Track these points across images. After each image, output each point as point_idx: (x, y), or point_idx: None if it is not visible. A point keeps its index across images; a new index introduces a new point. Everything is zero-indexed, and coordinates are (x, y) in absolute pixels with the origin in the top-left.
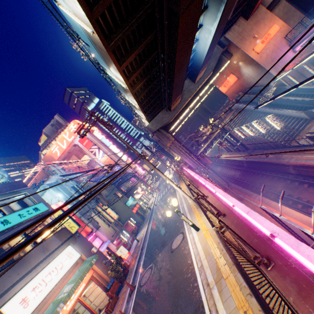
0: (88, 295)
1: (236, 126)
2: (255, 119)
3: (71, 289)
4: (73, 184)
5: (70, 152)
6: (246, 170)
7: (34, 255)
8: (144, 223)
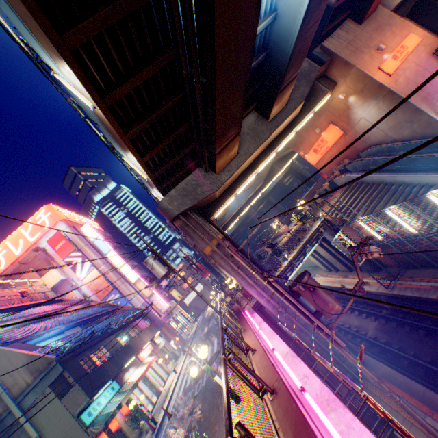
0: None
1: (359, 214)
2: (405, 199)
3: None
4: None
5: (26, 262)
6: (397, 320)
7: None
8: None
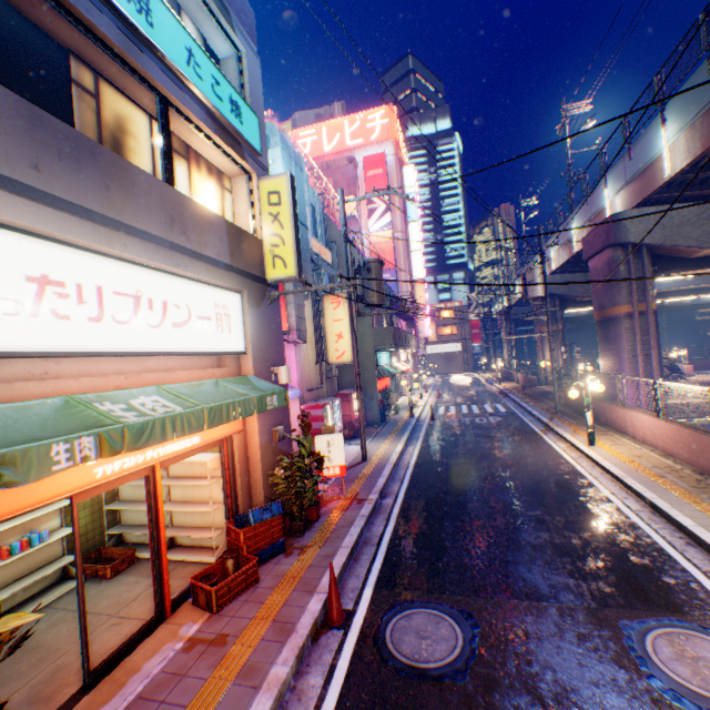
0: (174, 472)
1: None
2: None
3: (160, 420)
4: (316, 202)
5: (331, 167)
6: None
7: (136, 189)
8: (389, 433)
